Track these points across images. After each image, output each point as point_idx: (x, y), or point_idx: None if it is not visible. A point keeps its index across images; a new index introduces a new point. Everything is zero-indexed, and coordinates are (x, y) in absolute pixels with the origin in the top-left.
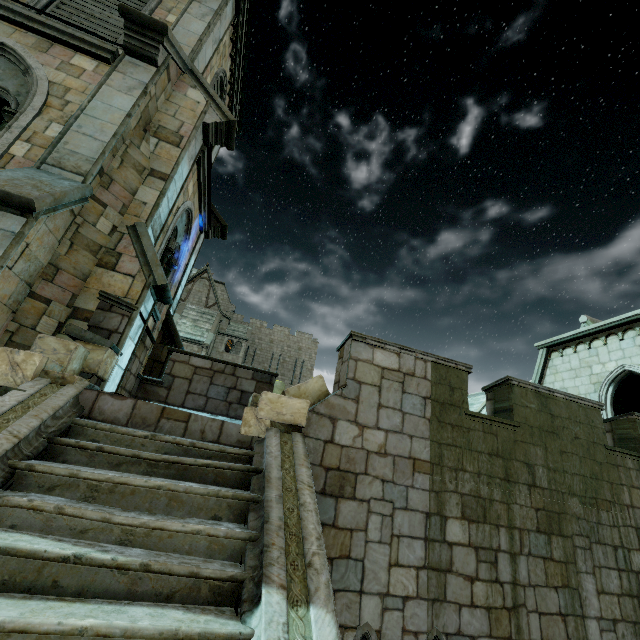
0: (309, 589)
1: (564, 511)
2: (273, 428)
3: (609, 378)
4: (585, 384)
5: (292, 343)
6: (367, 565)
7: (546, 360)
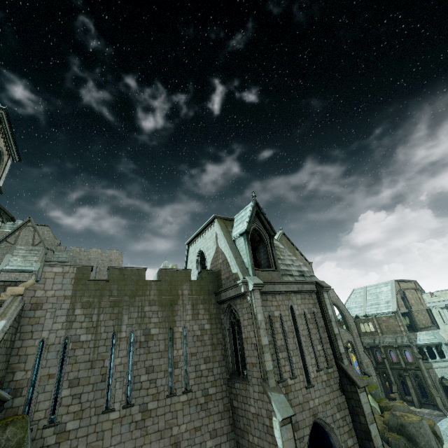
0: (3, 319)
1: (121, 300)
2: (12, 296)
3: (198, 254)
4: (195, 257)
5: (105, 258)
6: (45, 324)
7: (188, 249)
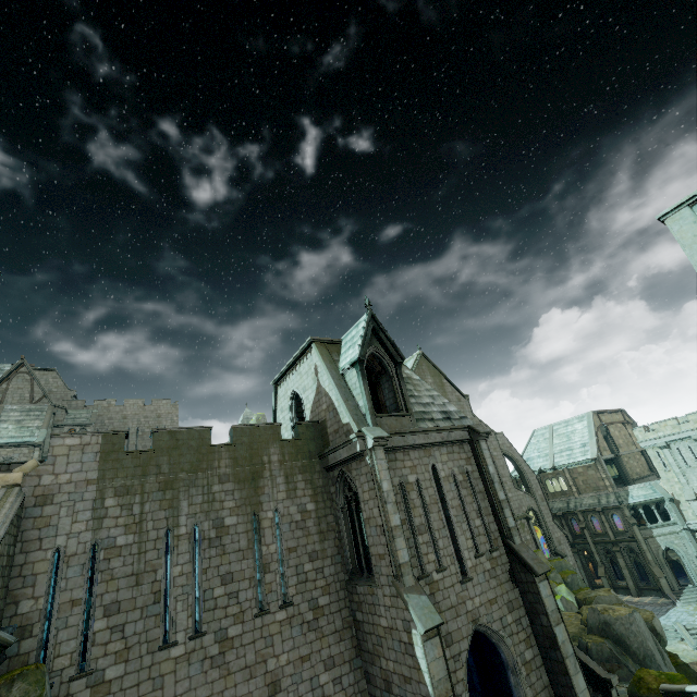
0: None
1: (176, 479)
2: (4, 488)
3: (292, 397)
4: (287, 403)
5: (149, 413)
6: (60, 526)
7: (277, 392)
